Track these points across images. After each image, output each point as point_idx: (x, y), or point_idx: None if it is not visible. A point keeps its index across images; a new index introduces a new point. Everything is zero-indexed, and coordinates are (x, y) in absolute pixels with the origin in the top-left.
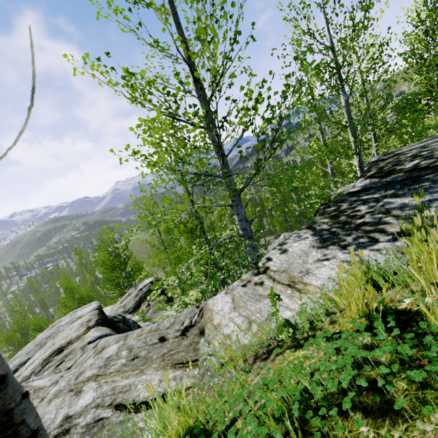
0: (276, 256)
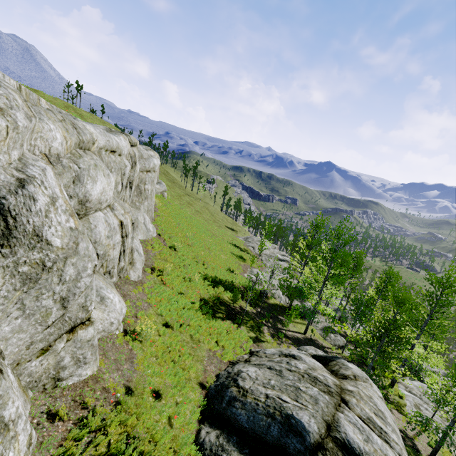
0: None
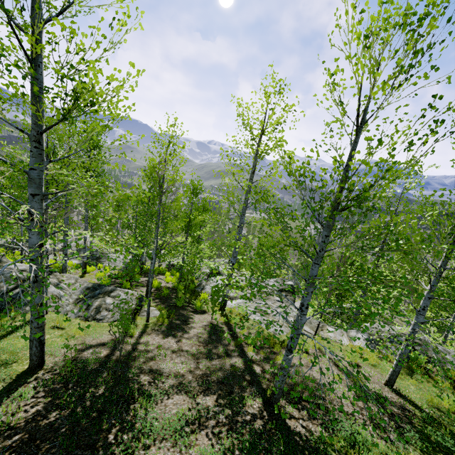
0: (353, 332)
